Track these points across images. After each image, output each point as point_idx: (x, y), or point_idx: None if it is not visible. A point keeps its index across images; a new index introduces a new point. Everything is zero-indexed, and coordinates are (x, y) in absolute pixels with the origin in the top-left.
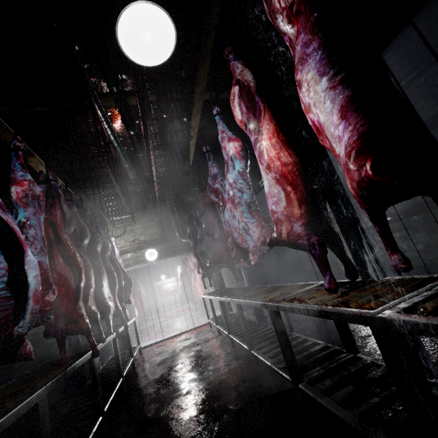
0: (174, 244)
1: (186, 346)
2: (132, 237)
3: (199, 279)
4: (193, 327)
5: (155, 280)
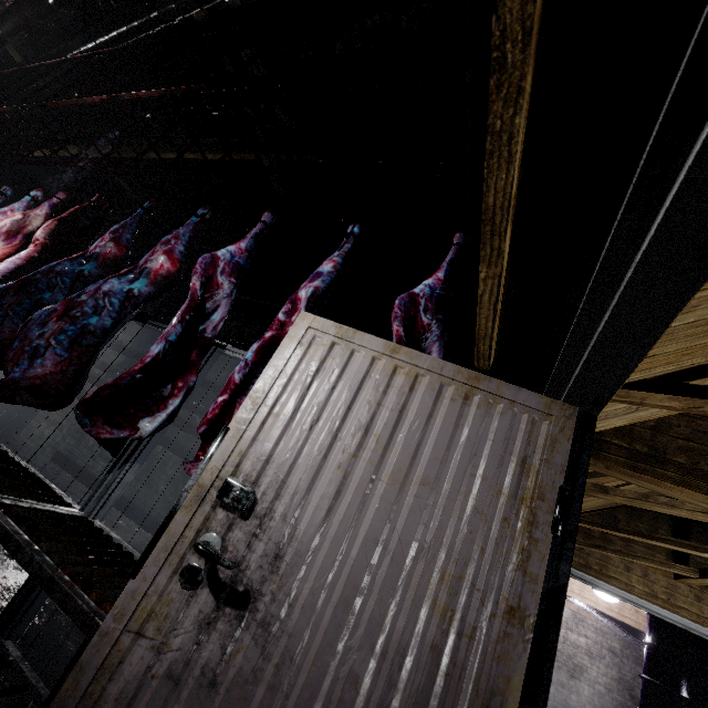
0: None
1: None
2: None
3: None
4: None
5: None
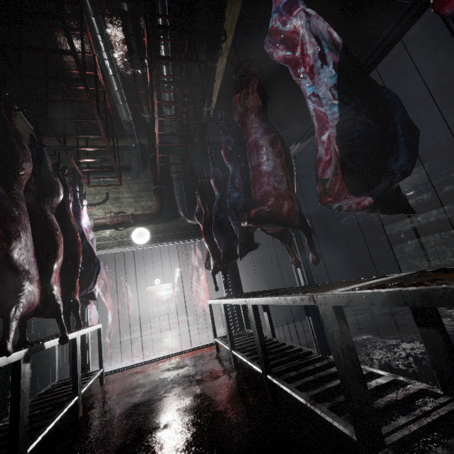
0: (175, 226)
1: (177, 382)
2: (116, 208)
3: (204, 280)
4: (189, 347)
5: (148, 284)
